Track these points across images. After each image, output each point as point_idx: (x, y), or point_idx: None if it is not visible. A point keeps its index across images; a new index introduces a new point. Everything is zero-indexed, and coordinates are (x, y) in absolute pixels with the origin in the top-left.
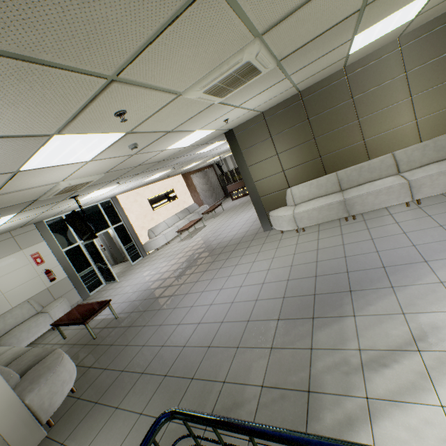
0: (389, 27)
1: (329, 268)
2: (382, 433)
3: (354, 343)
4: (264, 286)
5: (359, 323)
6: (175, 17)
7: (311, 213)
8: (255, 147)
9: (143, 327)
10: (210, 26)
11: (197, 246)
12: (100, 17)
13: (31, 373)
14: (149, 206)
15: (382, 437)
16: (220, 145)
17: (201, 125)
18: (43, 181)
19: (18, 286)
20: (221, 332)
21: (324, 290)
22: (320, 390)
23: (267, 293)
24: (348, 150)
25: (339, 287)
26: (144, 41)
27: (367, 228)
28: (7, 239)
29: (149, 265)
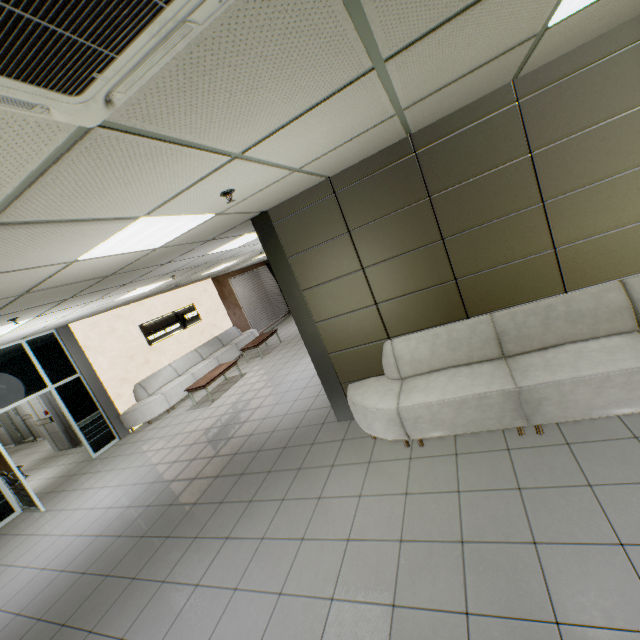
0: None
1: None
2: None
3: None
4: None
5: None
6: None
7: (439, 411)
8: (316, 251)
9: None
10: None
11: (212, 432)
12: None
13: None
14: (141, 339)
15: None
16: None
17: (134, 203)
18: None
19: None
20: None
21: None
22: None
23: None
24: (517, 269)
25: None
26: None
27: (588, 484)
28: None
29: (116, 468)
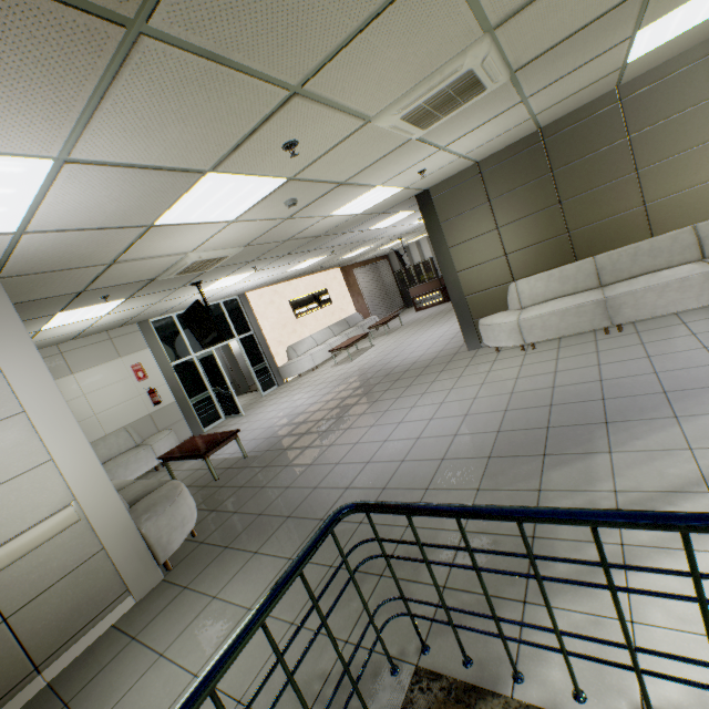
0: (697, 16)
1: (574, 395)
2: (641, 582)
3: (607, 484)
4: (467, 418)
5: (617, 461)
6: (388, 4)
7: (548, 320)
8: (462, 217)
9: (285, 467)
10: (427, 15)
11: (361, 371)
12: (307, 4)
13: (144, 501)
14: (290, 312)
15: (640, 586)
16: (405, 218)
17: (385, 176)
18: (172, 248)
19: (114, 407)
20: (401, 472)
21: (563, 422)
22: (551, 536)
23: (472, 427)
24: (615, 222)
25: (587, 418)
26: (345, 37)
27: (641, 343)
28: (103, 341)
29: (288, 395)
